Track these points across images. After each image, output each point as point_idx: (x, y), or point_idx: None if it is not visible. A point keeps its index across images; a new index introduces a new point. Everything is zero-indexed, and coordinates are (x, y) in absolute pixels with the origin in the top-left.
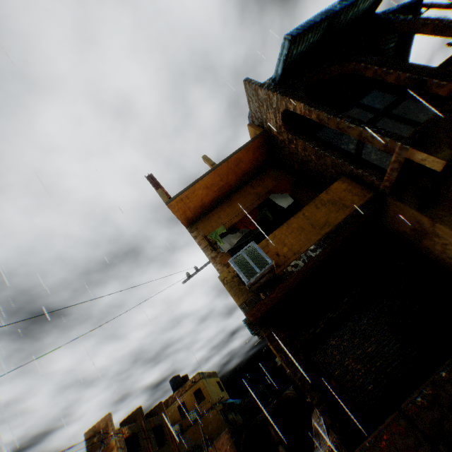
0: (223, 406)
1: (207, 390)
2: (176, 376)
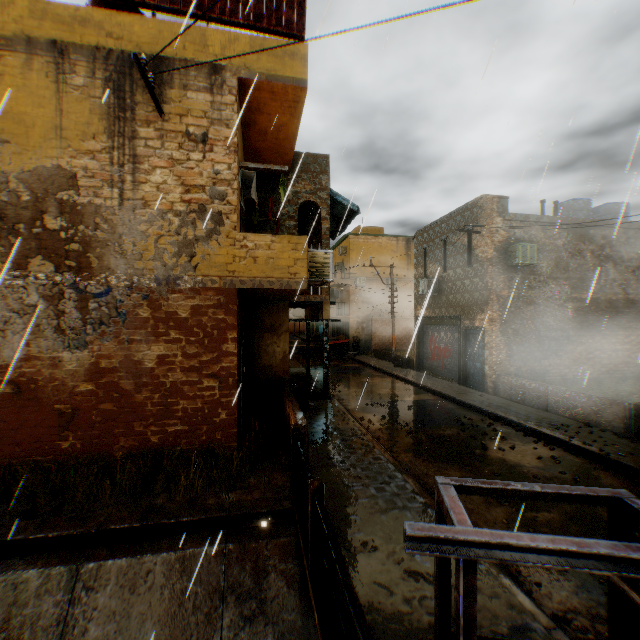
0: None
1: None
2: None
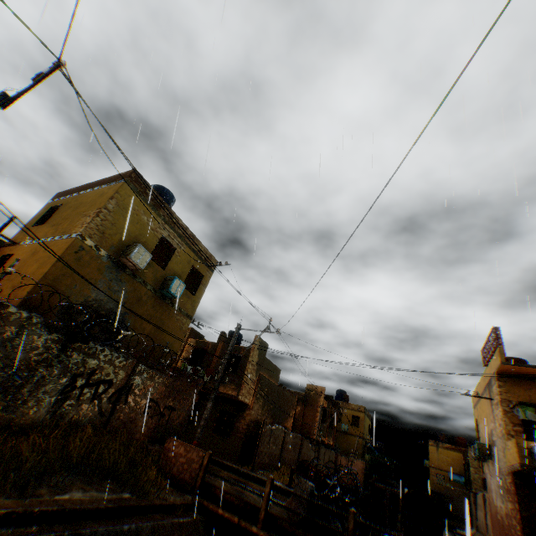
0: (365, 444)
1: (363, 424)
2: (343, 391)
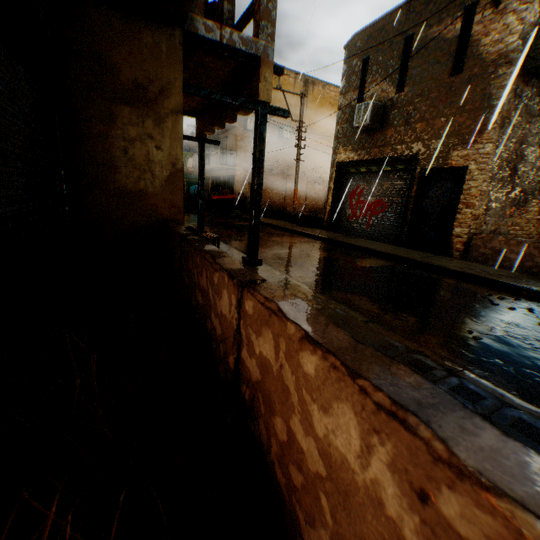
0: None
1: None
2: None
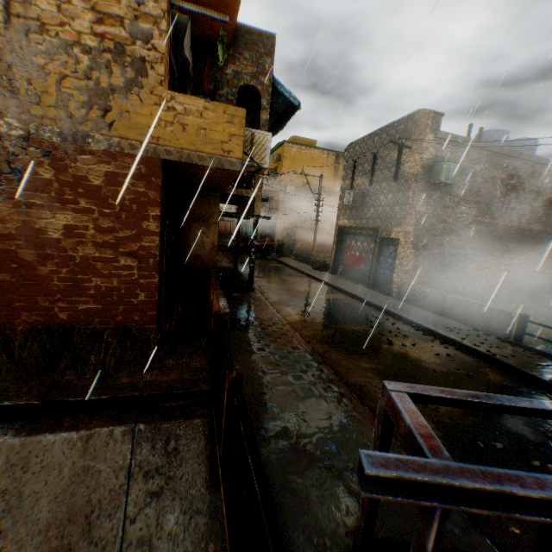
0: None
1: None
2: None
